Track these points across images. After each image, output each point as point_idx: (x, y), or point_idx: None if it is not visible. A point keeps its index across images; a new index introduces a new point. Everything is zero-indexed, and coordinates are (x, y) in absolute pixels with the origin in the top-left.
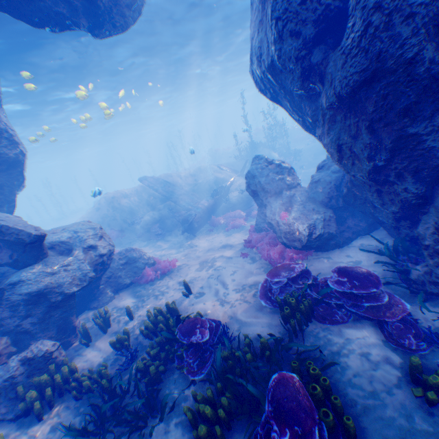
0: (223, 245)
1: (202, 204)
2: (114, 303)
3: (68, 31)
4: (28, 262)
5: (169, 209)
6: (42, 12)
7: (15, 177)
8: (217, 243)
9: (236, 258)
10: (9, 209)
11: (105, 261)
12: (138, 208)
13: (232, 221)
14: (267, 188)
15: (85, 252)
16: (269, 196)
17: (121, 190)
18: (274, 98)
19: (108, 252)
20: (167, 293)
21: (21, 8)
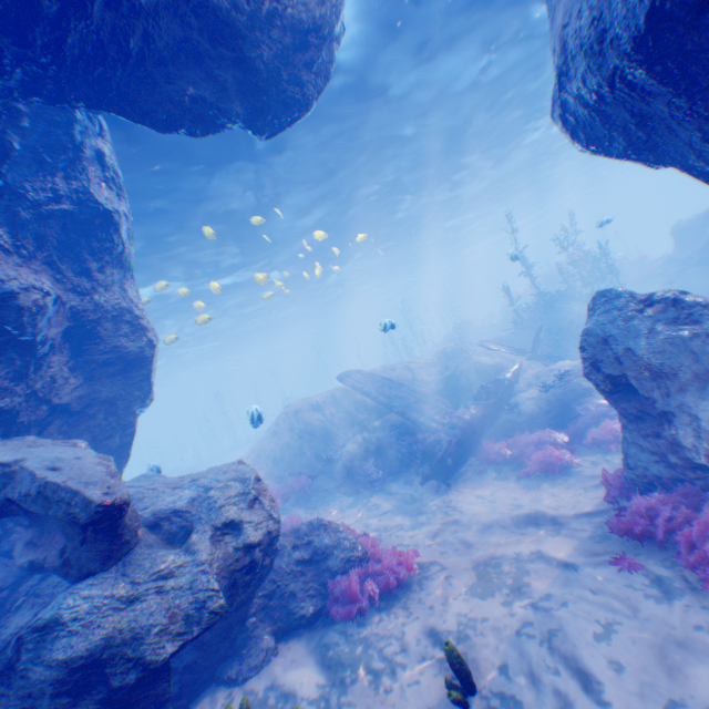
0: (529, 519)
1: (457, 417)
2: (272, 675)
3: (213, 129)
4: (89, 568)
5: (391, 429)
6: (170, 100)
7: (137, 384)
8: (509, 510)
9: (597, 574)
10: (124, 440)
11: (257, 560)
12: (337, 430)
13: (535, 454)
14: (658, 365)
15: (214, 539)
16: (672, 385)
17: (311, 398)
18: (638, 143)
19: (263, 536)
20: (400, 668)
21: (140, 101)
